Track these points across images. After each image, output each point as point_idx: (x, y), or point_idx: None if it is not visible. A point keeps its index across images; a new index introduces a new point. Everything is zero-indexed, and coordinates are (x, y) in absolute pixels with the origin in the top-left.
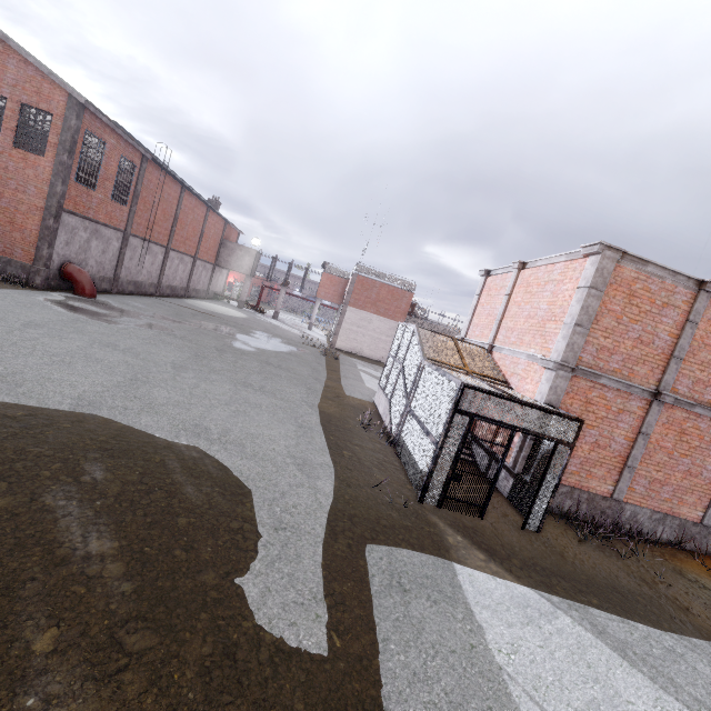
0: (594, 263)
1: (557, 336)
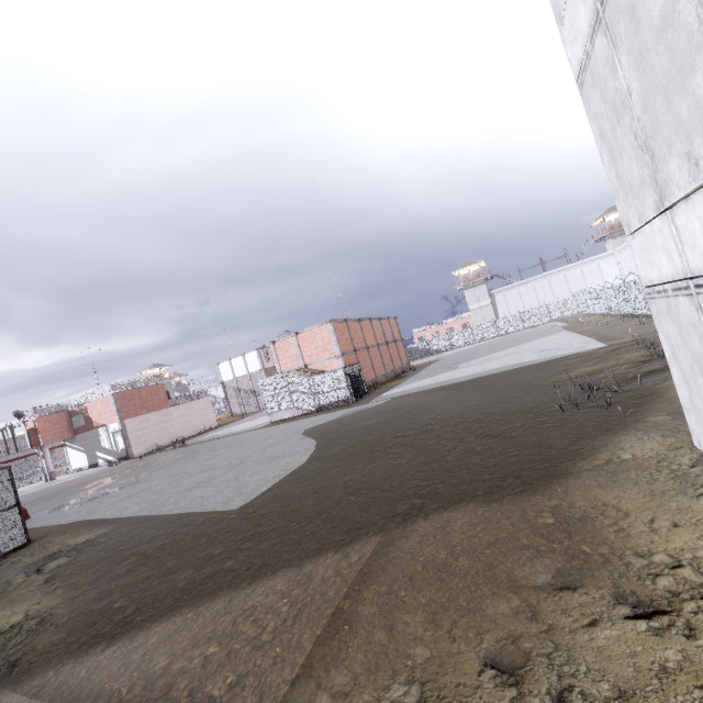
0: (331, 325)
1: (334, 348)
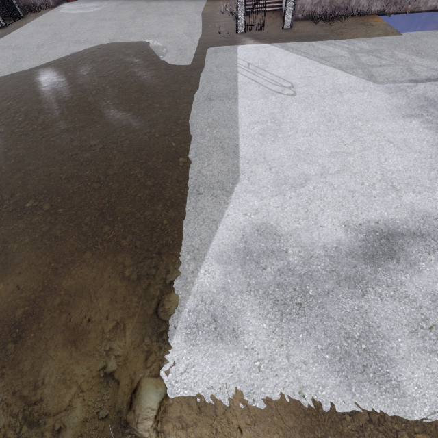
0: None
1: None
